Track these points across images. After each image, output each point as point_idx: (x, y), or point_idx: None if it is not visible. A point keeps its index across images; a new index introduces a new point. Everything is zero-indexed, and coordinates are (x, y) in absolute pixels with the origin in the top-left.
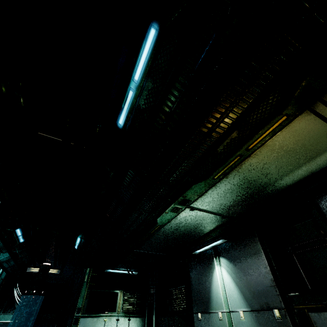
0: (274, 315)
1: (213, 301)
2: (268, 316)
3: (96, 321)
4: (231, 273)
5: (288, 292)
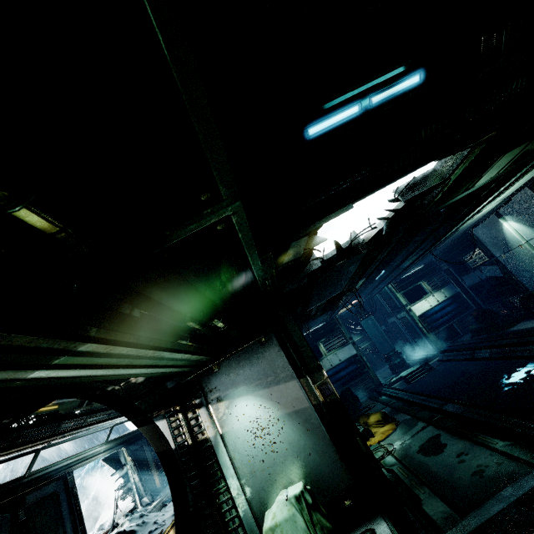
0: None
1: (511, 243)
2: None
3: (421, 303)
4: (518, 221)
5: None
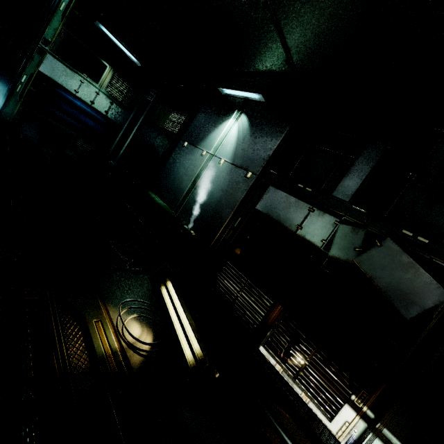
0: (246, 175)
1: (206, 141)
2: (241, 173)
3: (70, 74)
4: (240, 131)
5: (271, 169)
